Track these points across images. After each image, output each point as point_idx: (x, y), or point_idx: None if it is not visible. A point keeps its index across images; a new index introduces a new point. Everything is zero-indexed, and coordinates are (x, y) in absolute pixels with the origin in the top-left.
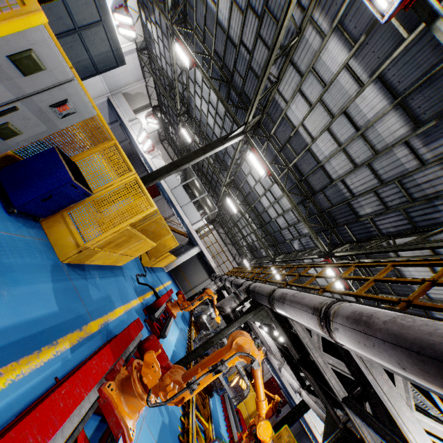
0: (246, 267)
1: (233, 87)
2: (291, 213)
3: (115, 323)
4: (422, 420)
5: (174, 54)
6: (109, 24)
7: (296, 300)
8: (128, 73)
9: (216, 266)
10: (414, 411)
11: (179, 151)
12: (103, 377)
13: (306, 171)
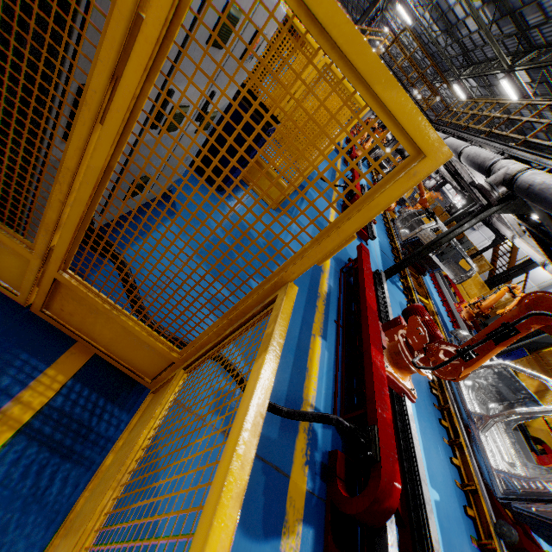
0: None
1: None
2: (420, 52)
3: None
4: None
5: None
6: None
7: None
8: None
9: None
10: None
11: None
12: None
13: (419, 33)
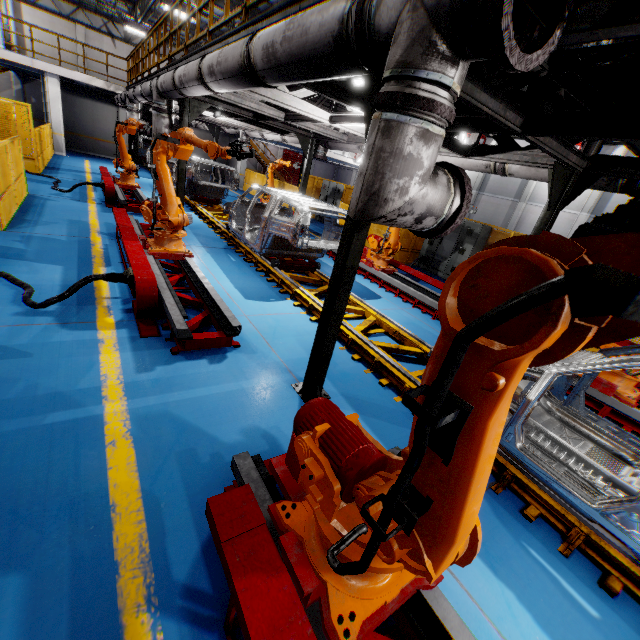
0: (139, 47)
1: None
2: None
3: (105, 229)
4: (298, 94)
5: None
6: None
7: (187, 79)
8: None
9: (105, 82)
10: (290, 93)
11: None
12: (140, 242)
13: None
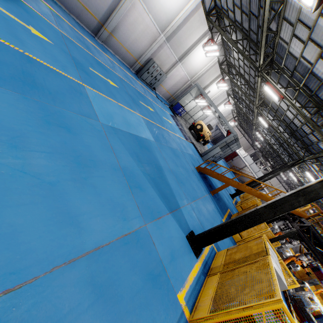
0: None
1: (282, 146)
2: None
3: None
4: None
5: (254, 127)
6: (239, 146)
7: None
8: (225, 114)
9: None
10: None
11: (250, 139)
12: None
13: None
